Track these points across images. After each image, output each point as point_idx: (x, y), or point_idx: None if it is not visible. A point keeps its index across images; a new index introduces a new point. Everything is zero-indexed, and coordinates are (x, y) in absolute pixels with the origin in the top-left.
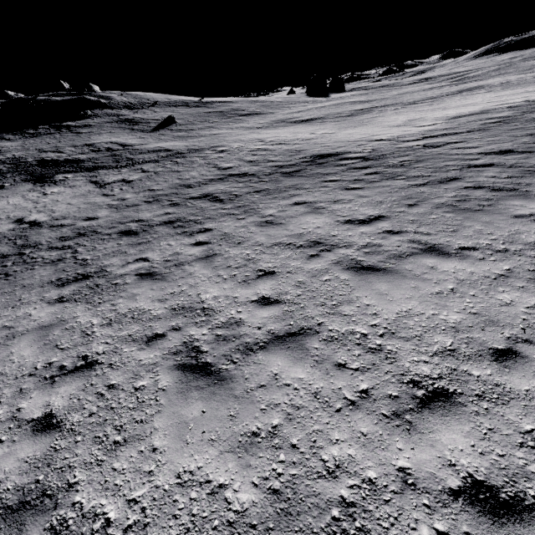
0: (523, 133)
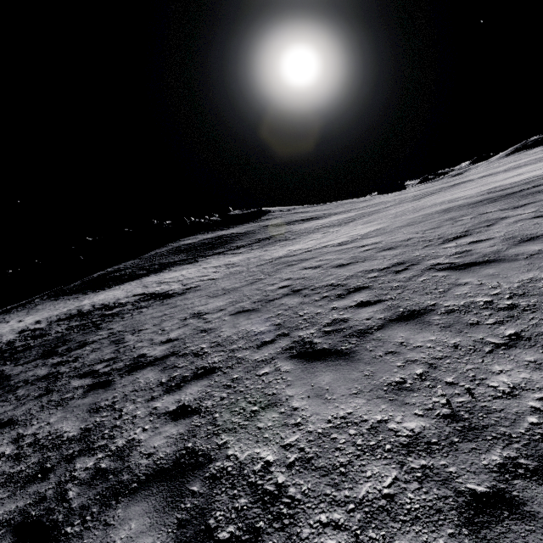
0: None
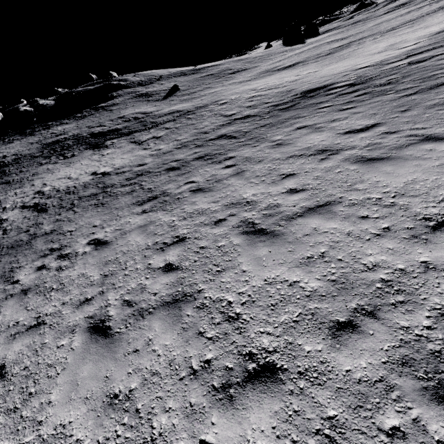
0: None
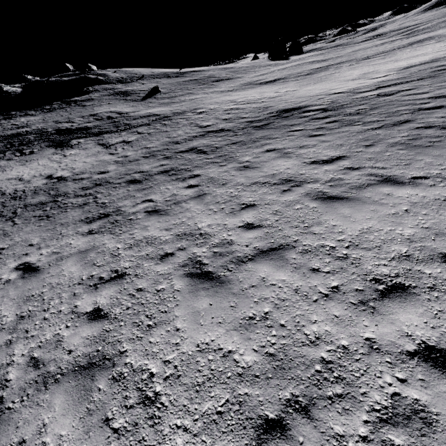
0: None
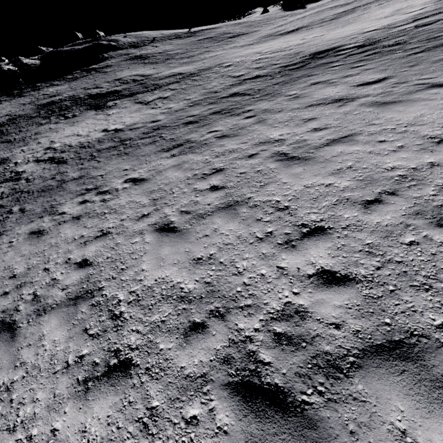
0: None
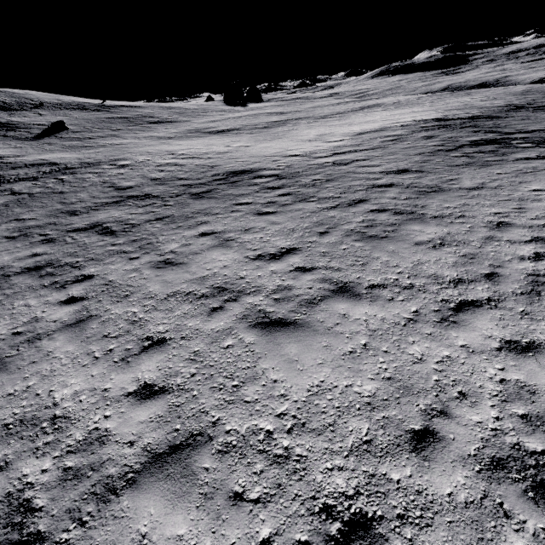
0: (415, 152)
